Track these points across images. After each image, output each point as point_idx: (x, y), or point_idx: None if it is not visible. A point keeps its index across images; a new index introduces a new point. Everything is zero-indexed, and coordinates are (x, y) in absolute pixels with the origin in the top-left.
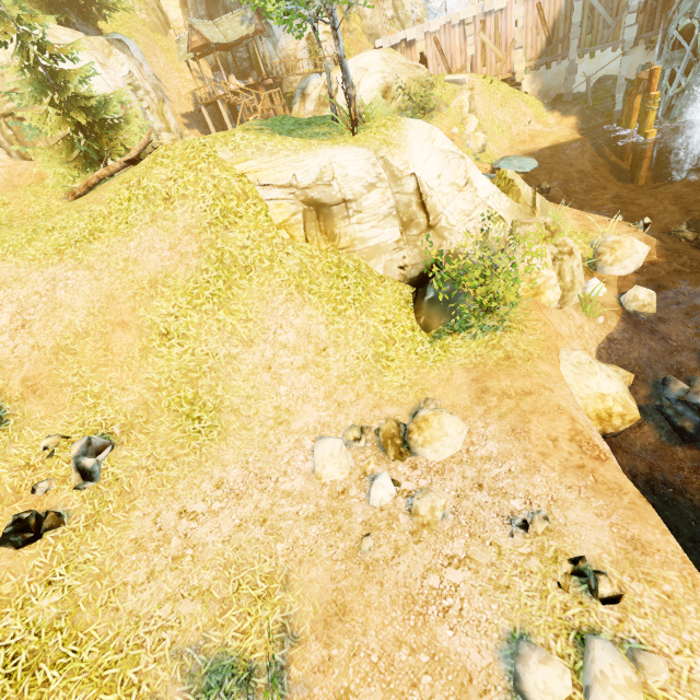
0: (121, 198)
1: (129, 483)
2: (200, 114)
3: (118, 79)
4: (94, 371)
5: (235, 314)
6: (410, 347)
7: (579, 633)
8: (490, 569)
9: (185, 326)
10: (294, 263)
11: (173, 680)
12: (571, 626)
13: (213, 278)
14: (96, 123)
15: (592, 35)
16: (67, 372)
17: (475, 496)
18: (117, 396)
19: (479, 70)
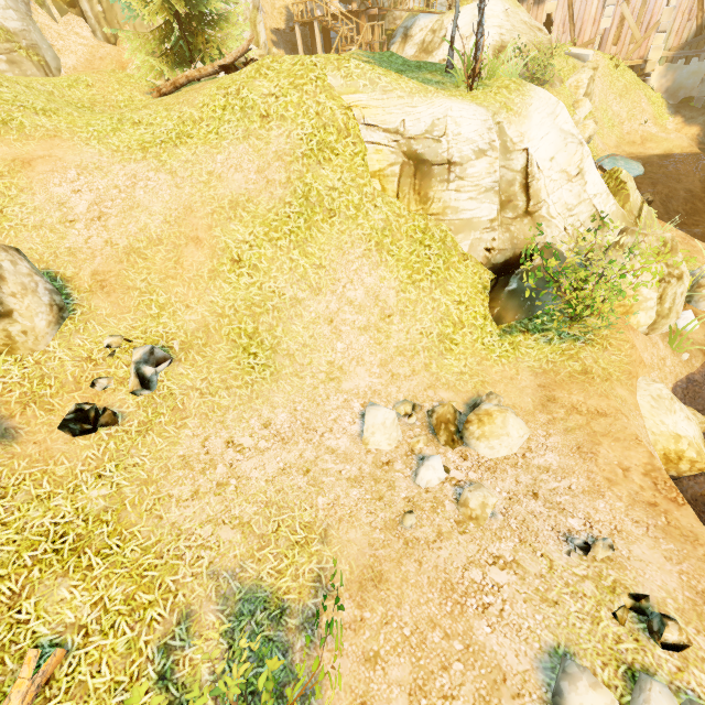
0: (216, 105)
1: (182, 401)
2: (290, 33)
3: None
4: (162, 281)
5: (309, 257)
6: (478, 335)
7: (630, 669)
8: (538, 580)
9: (258, 257)
10: (380, 217)
11: (208, 598)
12: (622, 659)
13: (295, 214)
14: (195, 16)
15: None
16: (136, 275)
17: (529, 503)
18: (181, 312)
19: (608, 49)
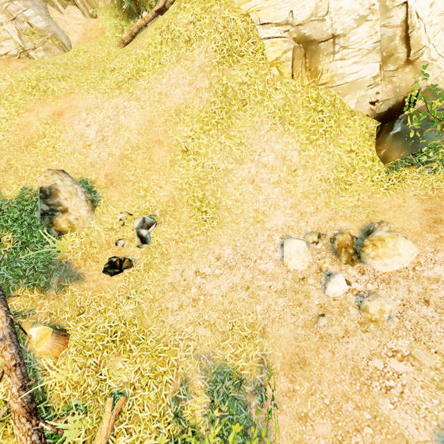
0: (156, 42)
1: (166, 248)
2: None
3: None
4: (143, 173)
5: (232, 139)
6: (368, 175)
7: None
8: (433, 372)
9: (198, 146)
10: (280, 97)
11: (195, 370)
12: None
13: (218, 109)
14: None
15: None
16: (128, 172)
17: (421, 309)
18: (157, 191)
19: None
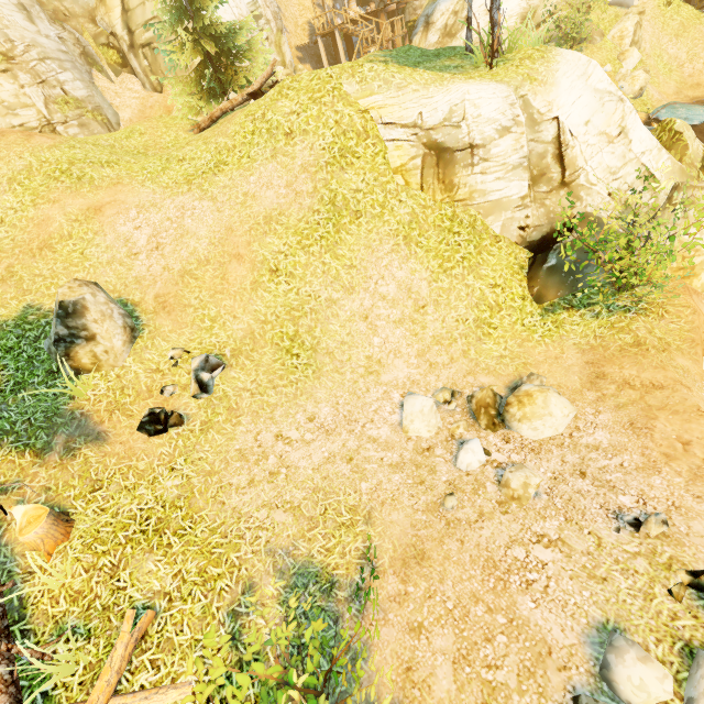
0: (246, 131)
1: (236, 401)
2: (314, 47)
3: (243, 6)
4: (212, 297)
5: (340, 259)
6: (517, 317)
7: (687, 646)
8: (585, 557)
9: (293, 265)
10: (406, 212)
11: (266, 572)
12: (679, 636)
13: (324, 220)
14: (224, 53)
15: None
16: (190, 294)
17: (575, 482)
18: (229, 323)
19: None
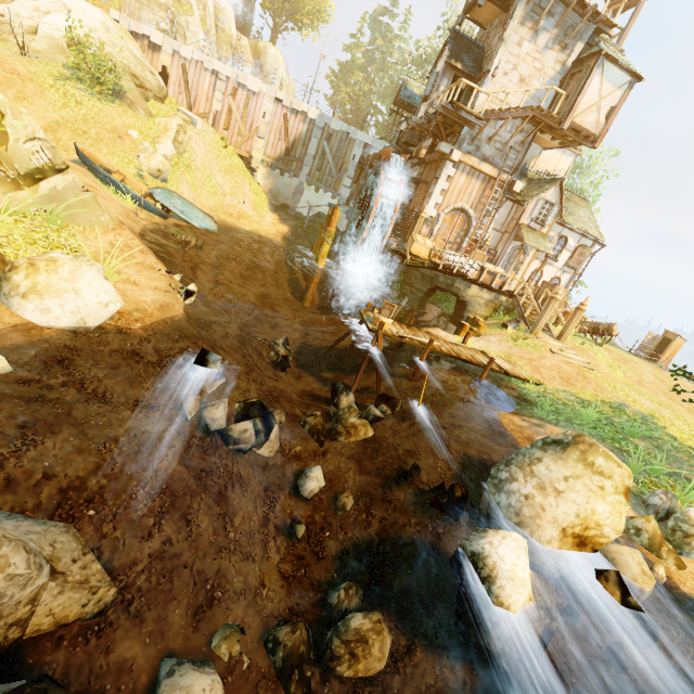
0: None
1: None
2: None
3: None
4: None
5: None
6: None
7: None
8: None
9: None
10: None
11: None
12: None
13: None
14: None
15: (320, 173)
16: None
17: None
18: None
19: (221, 130)
